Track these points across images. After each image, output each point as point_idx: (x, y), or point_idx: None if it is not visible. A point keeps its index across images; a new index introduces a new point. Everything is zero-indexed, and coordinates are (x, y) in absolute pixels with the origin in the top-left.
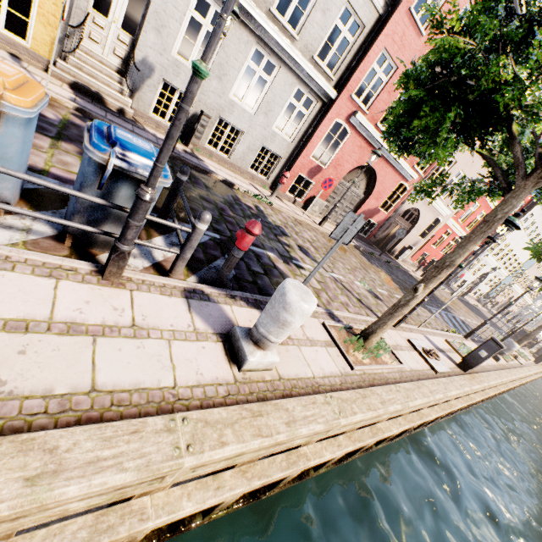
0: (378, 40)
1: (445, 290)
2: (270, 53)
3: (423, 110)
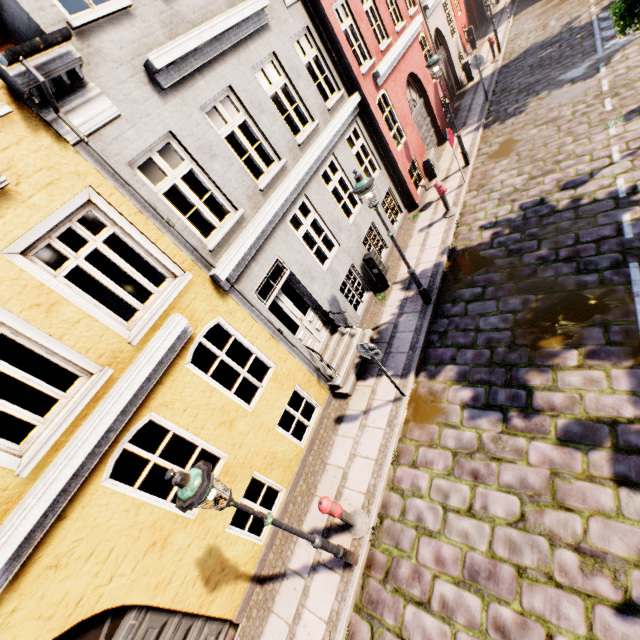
0: (326, 12)
1: (510, 24)
2: (325, 162)
3: None
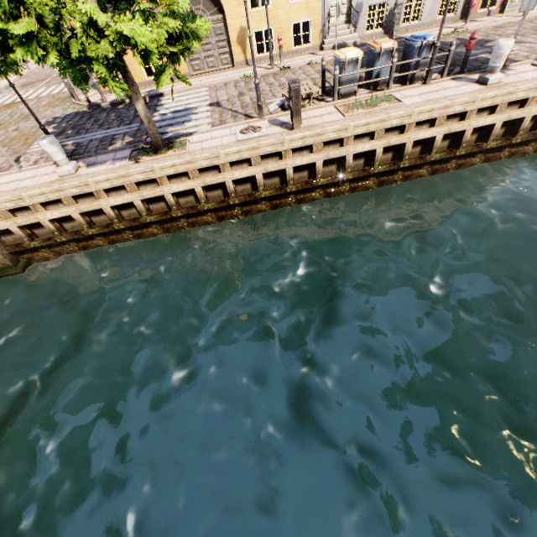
0: None
1: None
2: None
3: None
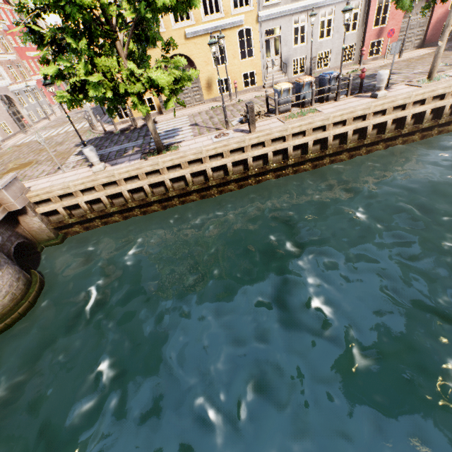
0: None
1: None
2: (327, 7)
3: (398, 2)
